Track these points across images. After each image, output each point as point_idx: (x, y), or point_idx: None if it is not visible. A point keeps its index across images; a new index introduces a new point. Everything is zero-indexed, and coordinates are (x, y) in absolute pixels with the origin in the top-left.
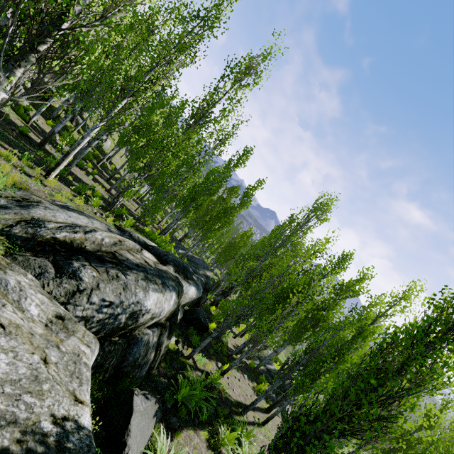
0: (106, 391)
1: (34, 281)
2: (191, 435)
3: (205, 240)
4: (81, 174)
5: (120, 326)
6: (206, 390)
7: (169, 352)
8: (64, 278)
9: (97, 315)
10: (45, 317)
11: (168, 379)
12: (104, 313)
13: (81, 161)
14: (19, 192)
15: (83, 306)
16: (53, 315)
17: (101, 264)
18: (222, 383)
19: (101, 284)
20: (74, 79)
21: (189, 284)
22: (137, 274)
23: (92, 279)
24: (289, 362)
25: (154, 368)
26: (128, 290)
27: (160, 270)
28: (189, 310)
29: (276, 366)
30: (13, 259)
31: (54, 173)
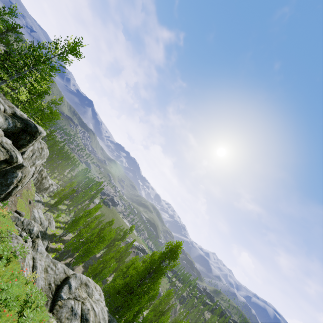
0: None
1: None
2: None
3: None
4: None
5: None
6: None
7: None
8: None
9: None
10: None
11: None
12: None
13: None
14: None
15: None
16: None
17: None
18: None
19: None
20: None
21: None
22: None
23: None
24: None
25: None
26: None
27: None
28: None
29: None
30: None
31: None
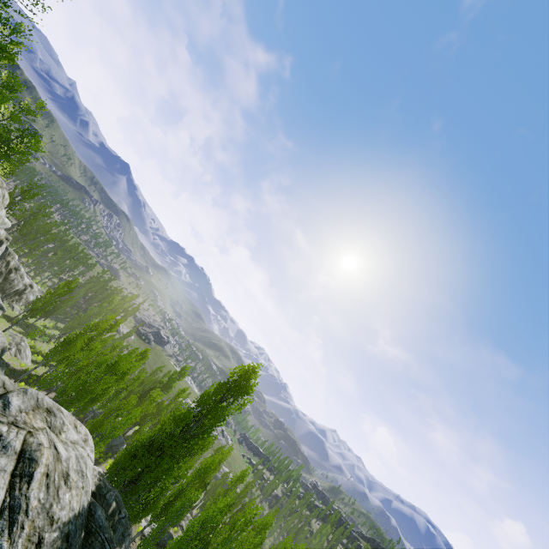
0: None
1: None
2: None
3: None
4: None
5: None
6: None
7: None
8: None
9: None
10: None
11: None
12: None
13: None
14: None
15: None
16: None
17: None
18: None
19: None
20: None
21: None
22: None
23: None
24: None
25: None
26: None
27: None
28: None
29: None
30: None
31: None
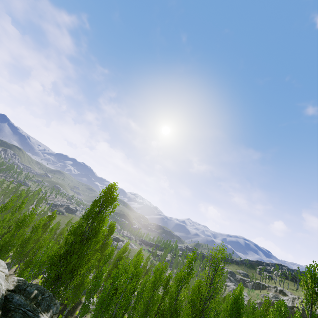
0: None
1: None
2: None
3: None
4: None
5: None
6: None
7: None
8: None
9: None
10: None
11: None
12: None
13: None
14: None
15: None
16: None
17: None
18: None
19: None
20: None
21: None
22: None
23: None
24: None
25: None
26: None
27: None
28: None
29: None
30: None
31: None
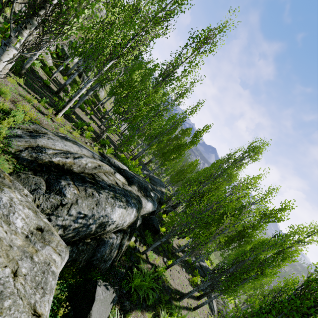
0: (78, 278)
1: (28, 195)
2: (139, 315)
3: (163, 166)
4: (82, 114)
5: (91, 233)
6: (153, 279)
7: (129, 248)
8: (52, 194)
9: (73, 224)
10: (27, 229)
11: (126, 269)
12: (79, 223)
13: (83, 105)
14: (33, 125)
15: (63, 217)
16: (34, 227)
17: (82, 183)
18: (166, 274)
19: (79, 200)
20: (67, 40)
21: (147, 200)
22: (108, 193)
23: (73, 196)
24: (218, 268)
25: (116, 261)
26: (99, 205)
27: (126, 190)
28: (146, 216)
29: (207, 262)
30: (17, 177)
31: (61, 113)
